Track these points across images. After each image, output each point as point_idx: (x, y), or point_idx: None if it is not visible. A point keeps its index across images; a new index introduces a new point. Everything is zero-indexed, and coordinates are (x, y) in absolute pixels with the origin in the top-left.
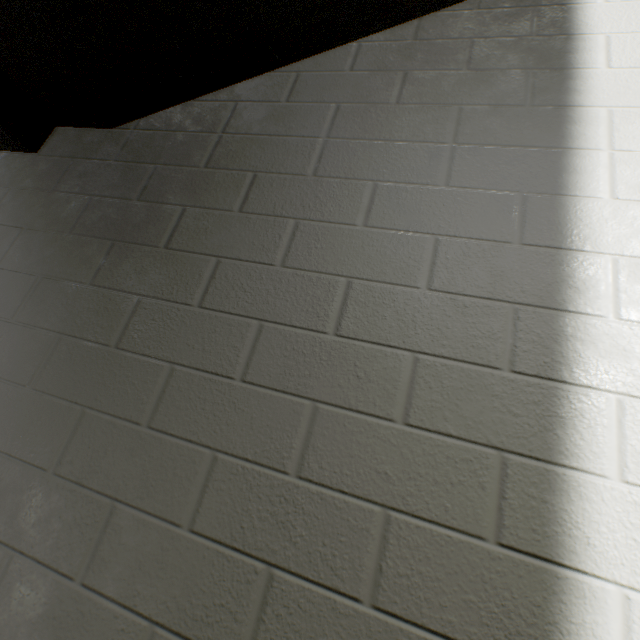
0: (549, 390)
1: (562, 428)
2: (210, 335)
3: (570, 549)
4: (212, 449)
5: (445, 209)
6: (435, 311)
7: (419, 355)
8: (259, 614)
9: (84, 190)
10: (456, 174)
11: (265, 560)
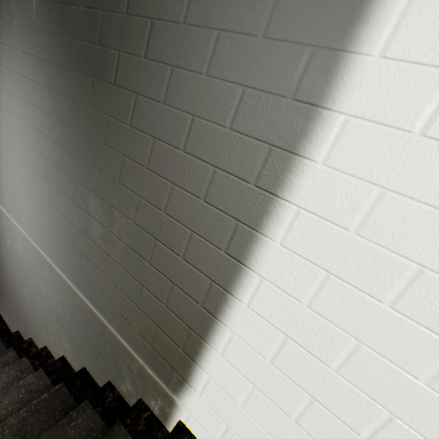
0: (268, 199)
1: (266, 217)
2: (135, 143)
3: (249, 261)
4: (138, 196)
5: (256, 62)
6: (230, 144)
7: (216, 169)
8: (153, 251)
9: (75, 35)
10: (273, 23)
11: (154, 237)
